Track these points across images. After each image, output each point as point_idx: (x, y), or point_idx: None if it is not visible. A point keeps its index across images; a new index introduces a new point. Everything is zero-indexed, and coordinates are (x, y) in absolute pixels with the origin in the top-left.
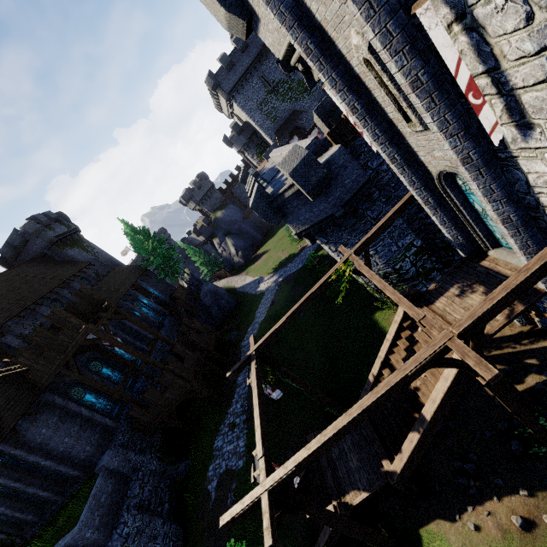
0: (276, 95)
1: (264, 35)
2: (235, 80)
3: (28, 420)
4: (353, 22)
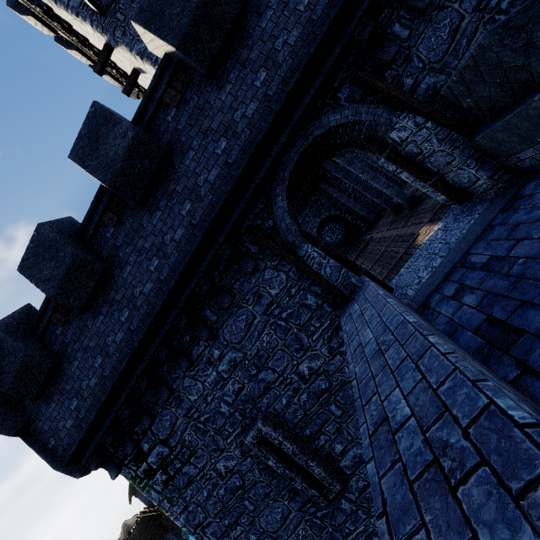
0: None
1: None
2: None
3: None
4: None
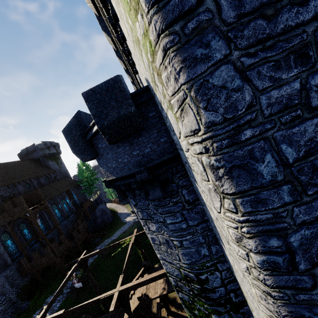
0: None
1: None
2: None
3: None
4: None
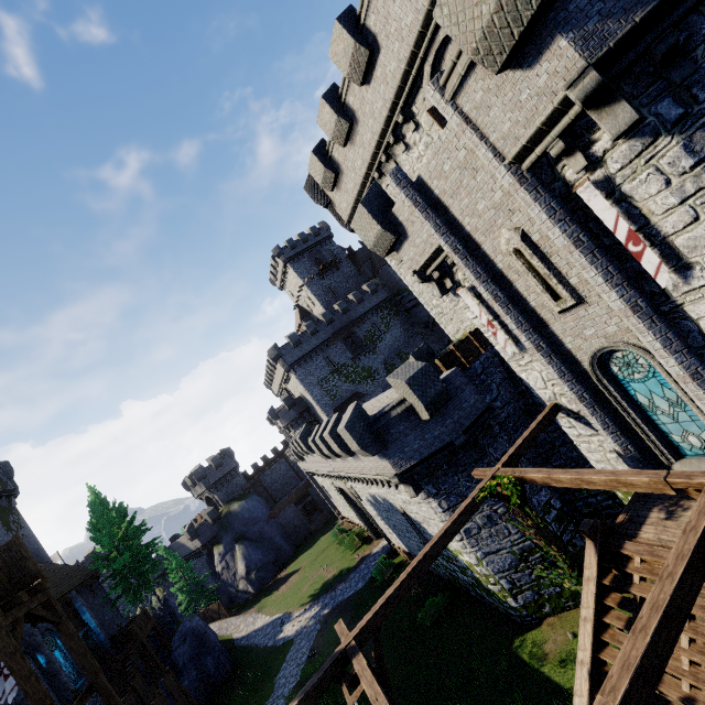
0: (339, 375)
1: (406, 251)
2: (299, 355)
3: None
4: (505, 223)
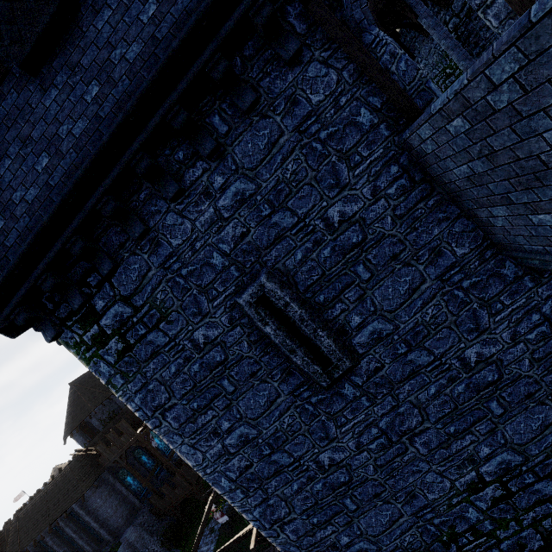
0: None
1: None
2: None
3: (92, 491)
4: None
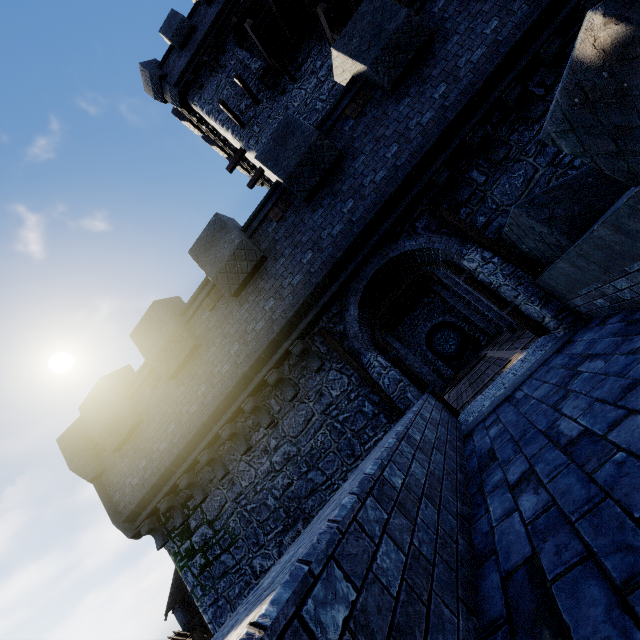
0: None
1: None
2: None
3: None
4: None
